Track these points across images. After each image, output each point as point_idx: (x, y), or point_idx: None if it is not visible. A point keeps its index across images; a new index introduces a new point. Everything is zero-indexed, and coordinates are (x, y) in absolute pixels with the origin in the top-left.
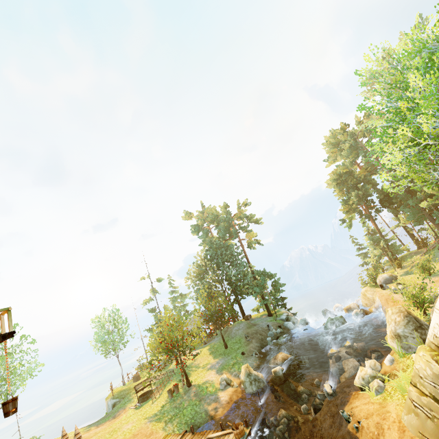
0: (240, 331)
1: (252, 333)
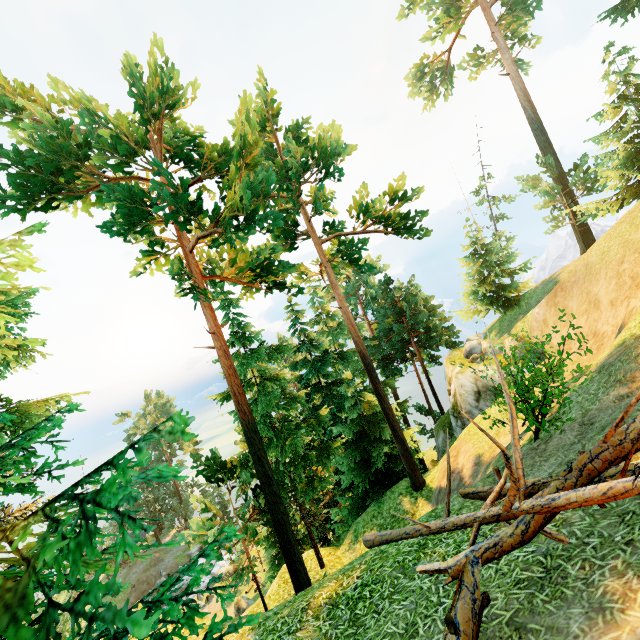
0: (134, 576)
1: (141, 582)
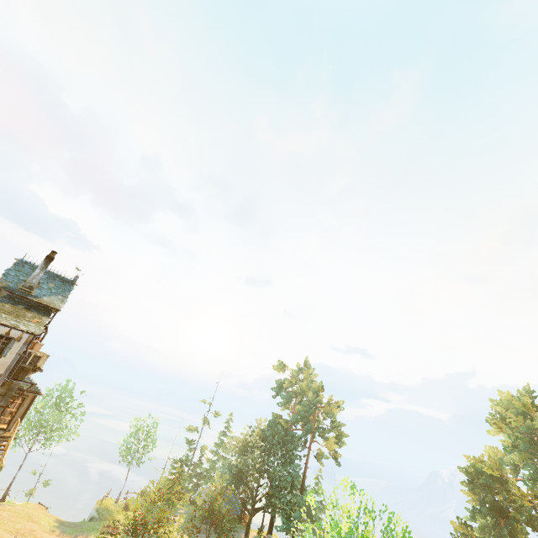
0: None
1: None
